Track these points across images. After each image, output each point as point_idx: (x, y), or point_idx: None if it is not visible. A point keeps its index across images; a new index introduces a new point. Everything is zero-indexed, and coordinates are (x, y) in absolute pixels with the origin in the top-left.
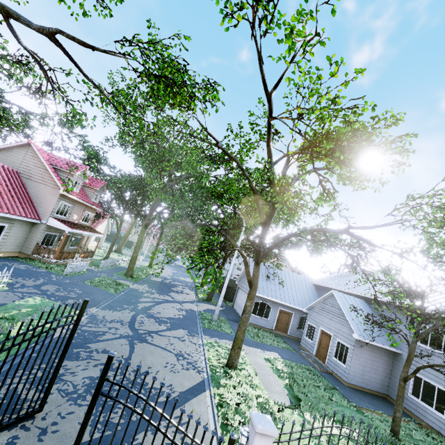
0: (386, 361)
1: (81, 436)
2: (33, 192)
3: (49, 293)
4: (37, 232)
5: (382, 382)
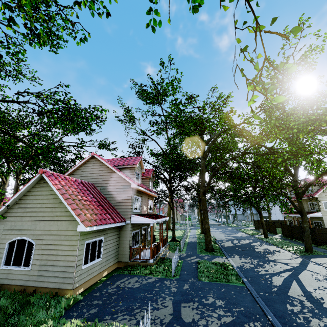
0: None
1: None
2: (109, 196)
3: None
4: (126, 235)
5: None
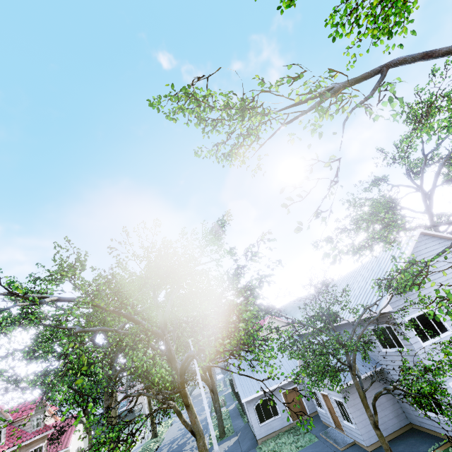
0: (381, 386)
1: None
2: None
3: None
4: None
5: (396, 413)
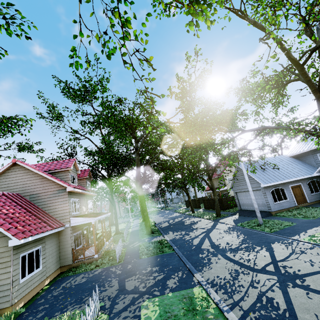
0: None
1: None
2: (42, 204)
3: (142, 289)
4: (66, 238)
5: None
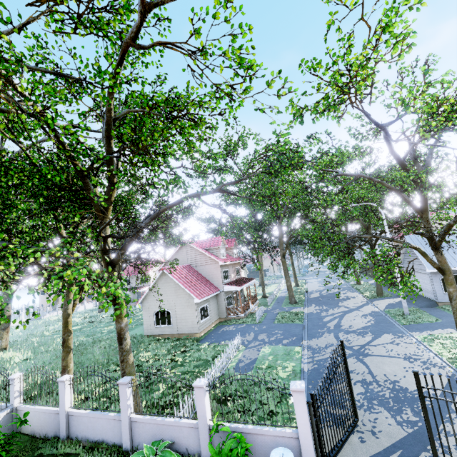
0: None
1: (429, 424)
2: (204, 273)
3: (266, 340)
4: (222, 299)
5: None
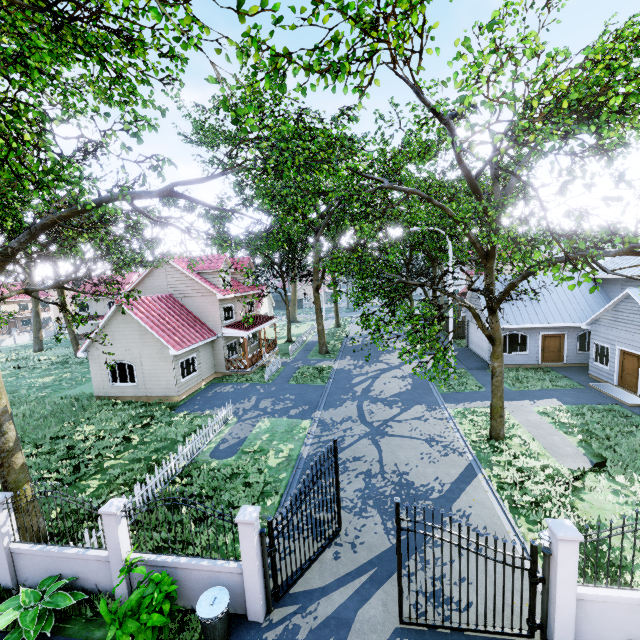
0: None
1: (400, 559)
2: (194, 309)
3: (269, 410)
4: (220, 348)
5: None
